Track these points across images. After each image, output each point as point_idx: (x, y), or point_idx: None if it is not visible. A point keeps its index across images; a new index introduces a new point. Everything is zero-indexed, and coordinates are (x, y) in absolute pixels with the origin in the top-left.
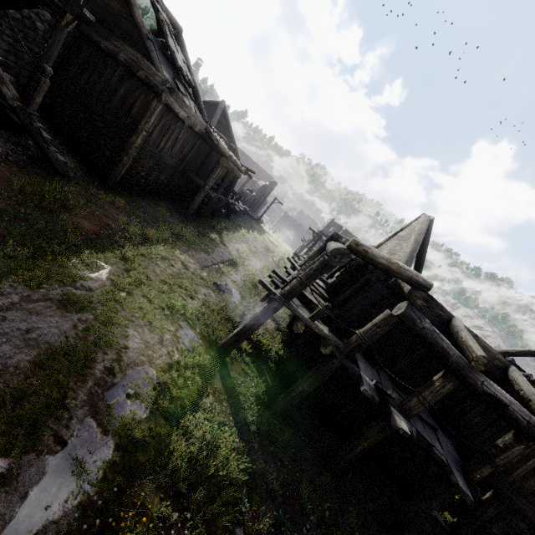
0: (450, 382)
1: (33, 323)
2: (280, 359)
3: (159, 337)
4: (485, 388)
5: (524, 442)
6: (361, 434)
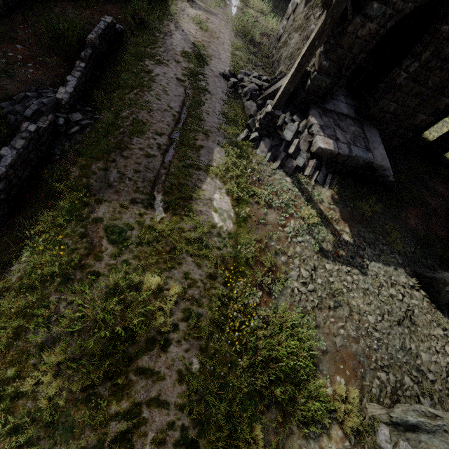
0: None
1: None
2: None
3: None
4: None
5: None
6: None
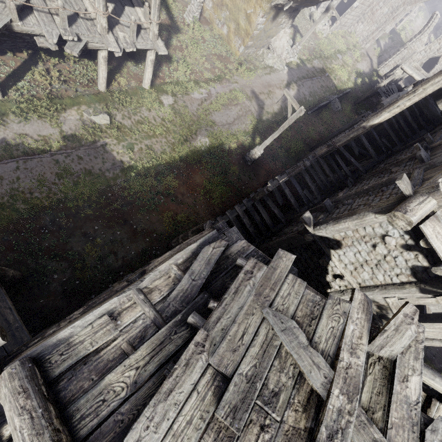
0: None
1: (221, 119)
2: (79, 58)
3: (185, 103)
4: None
5: None
6: None
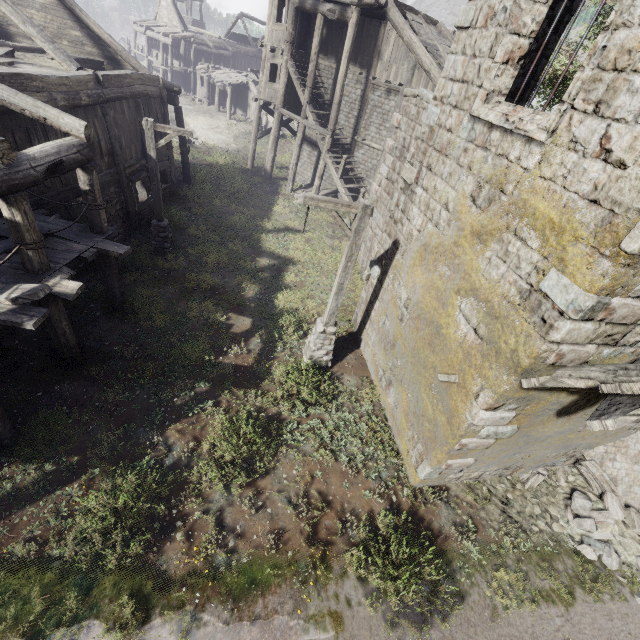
0: (23, 203)
1: None
2: None
3: None
4: (40, 170)
5: (92, 168)
6: (52, 325)
